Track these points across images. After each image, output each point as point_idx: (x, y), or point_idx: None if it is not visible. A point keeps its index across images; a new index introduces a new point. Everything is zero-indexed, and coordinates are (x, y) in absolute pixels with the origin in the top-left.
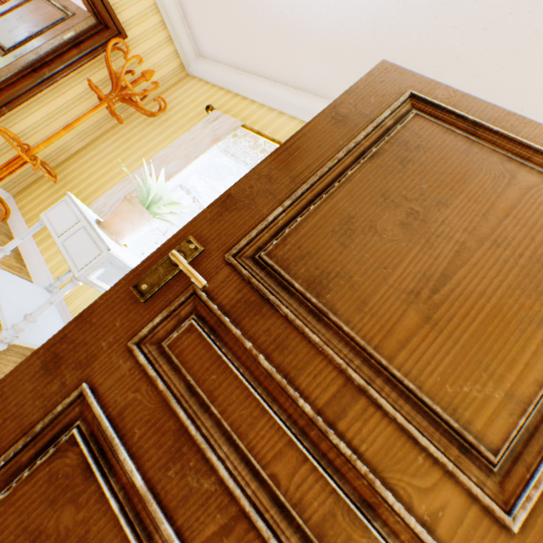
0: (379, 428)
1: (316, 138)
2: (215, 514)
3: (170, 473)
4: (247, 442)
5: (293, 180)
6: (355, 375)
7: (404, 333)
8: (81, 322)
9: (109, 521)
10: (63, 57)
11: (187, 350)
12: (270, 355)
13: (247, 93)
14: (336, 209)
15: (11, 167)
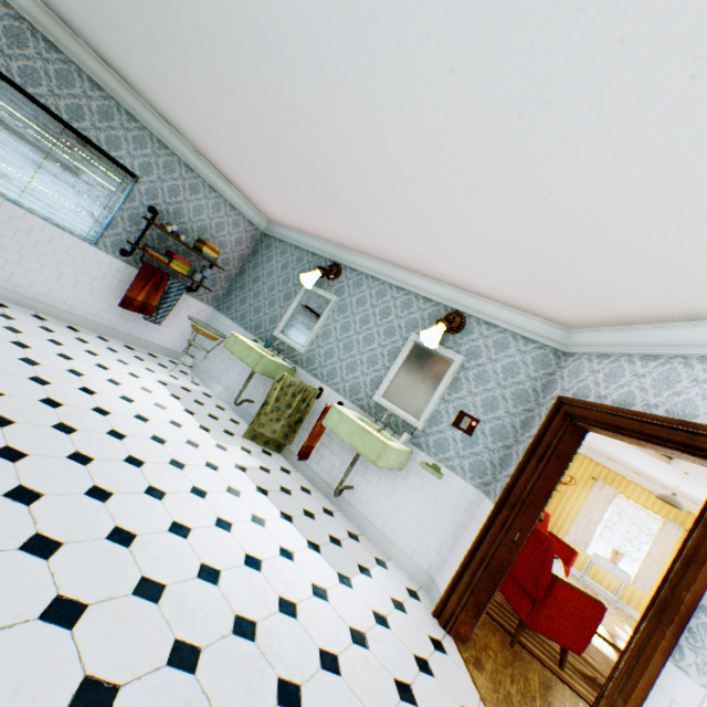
0: None
1: None
2: None
3: None
4: None
5: None
6: None
7: None
8: None
9: None
10: None
11: None
12: None
13: (604, 465)
14: None
15: None
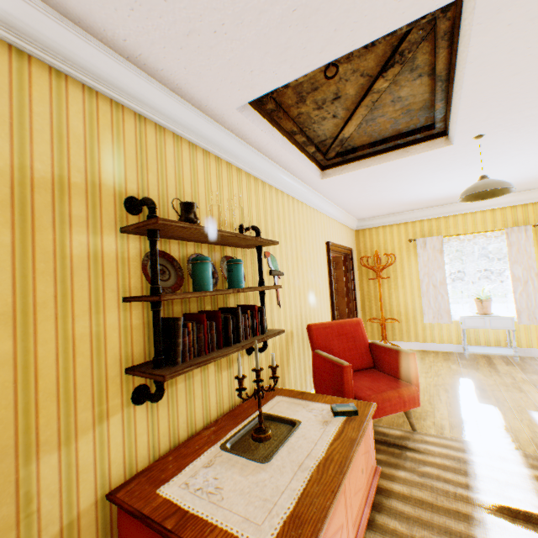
0: None
1: None
2: None
3: None
4: None
5: None
6: None
7: None
8: None
9: None
10: (351, 280)
11: None
12: None
13: (413, 220)
14: None
15: (385, 329)
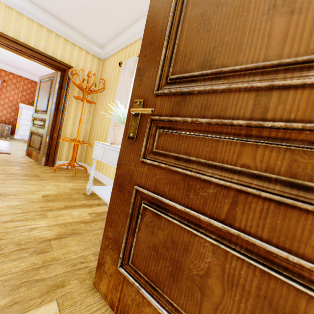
0: (297, 99)
1: (159, 1)
2: (223, 201)
3: (190, 197)
4: (218, 160)
5: (161, 31)
6: (260, 84)
7: (279, 36)
8: (119, 167)
9: (177, 228)
10: (61, 96)
11: (164, 144)
12: (204, 116)
13: (130, 41)
14: (191, 20)
15: (75, 151)
